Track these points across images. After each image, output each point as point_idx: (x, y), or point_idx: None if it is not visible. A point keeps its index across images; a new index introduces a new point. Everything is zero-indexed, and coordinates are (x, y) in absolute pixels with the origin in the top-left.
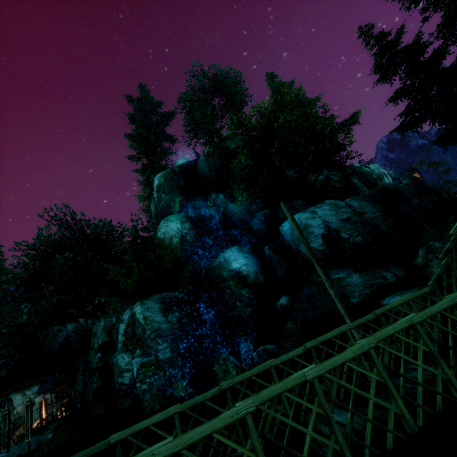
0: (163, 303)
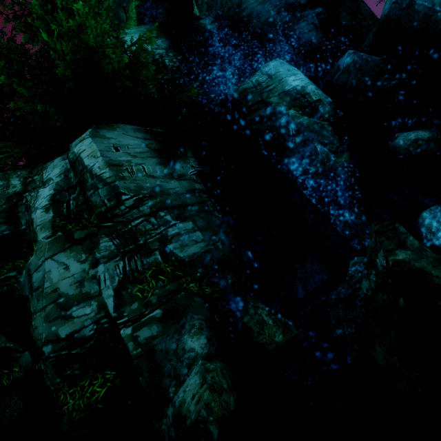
0: (155, 138)
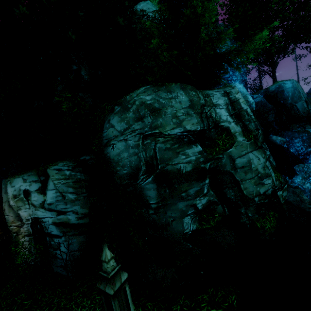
0: None
